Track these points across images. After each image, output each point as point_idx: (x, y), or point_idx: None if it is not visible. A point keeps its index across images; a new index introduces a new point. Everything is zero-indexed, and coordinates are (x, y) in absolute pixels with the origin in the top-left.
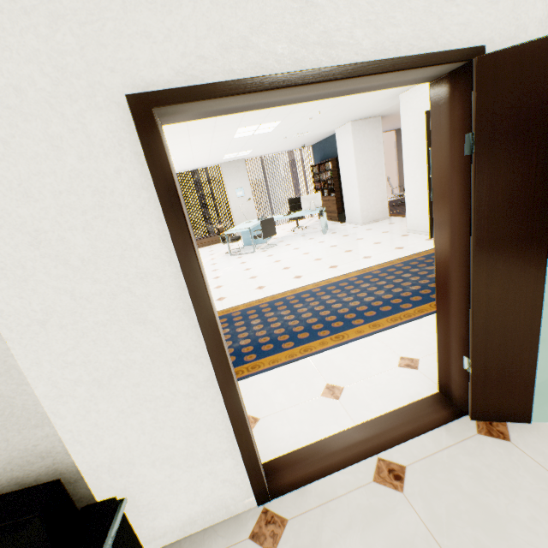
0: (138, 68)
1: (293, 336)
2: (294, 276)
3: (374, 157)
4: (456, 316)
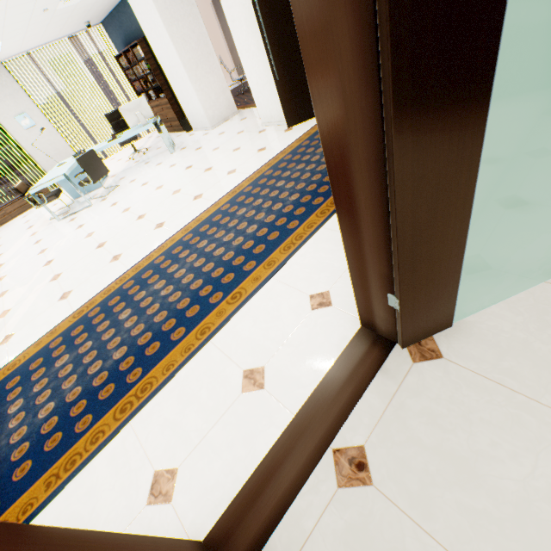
0: None
1: (181, 318)
2: (155, 225)
3: (193, 28)
4: (374, 252)
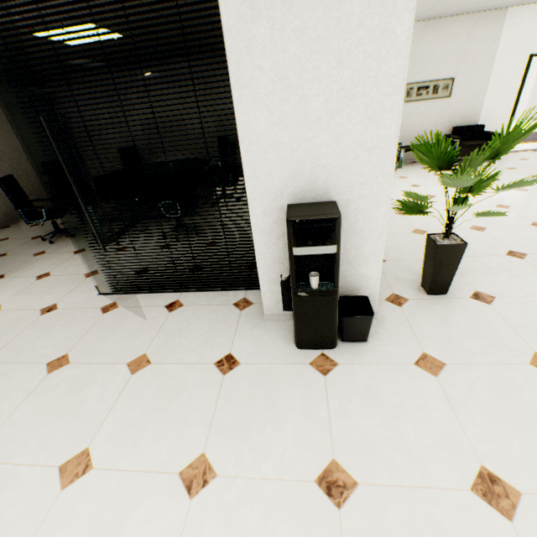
0: (534, 49)
1: None
2: None
3: None
4: None
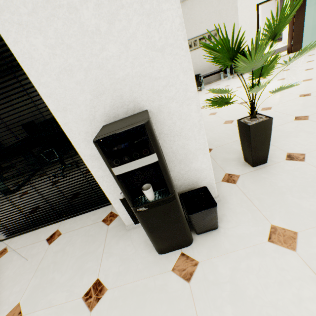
0: (258, 1)
1: None
2: None
3: (270, 15)
4: (291, 34)
